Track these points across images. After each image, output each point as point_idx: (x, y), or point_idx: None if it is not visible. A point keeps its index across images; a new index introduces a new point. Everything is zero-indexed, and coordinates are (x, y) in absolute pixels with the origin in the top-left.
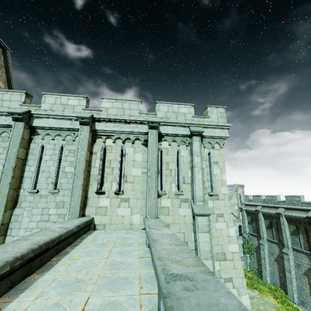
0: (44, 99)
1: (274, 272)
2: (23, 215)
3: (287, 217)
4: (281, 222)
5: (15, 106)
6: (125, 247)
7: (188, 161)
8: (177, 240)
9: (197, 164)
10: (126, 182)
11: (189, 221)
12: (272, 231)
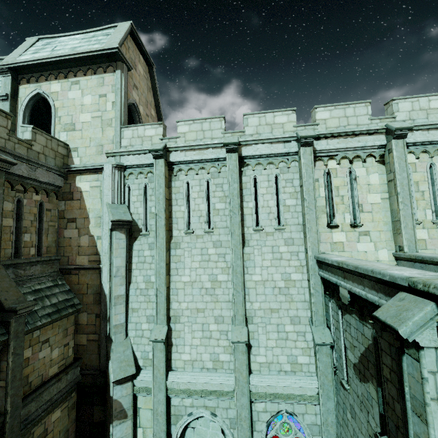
0: (246, 121)
1: None
2: (253, 253)
3: None
4: None
5: (218, 135)
6: None
7: None
8: None
9: None
10: (362, 213)
11: None
12: None
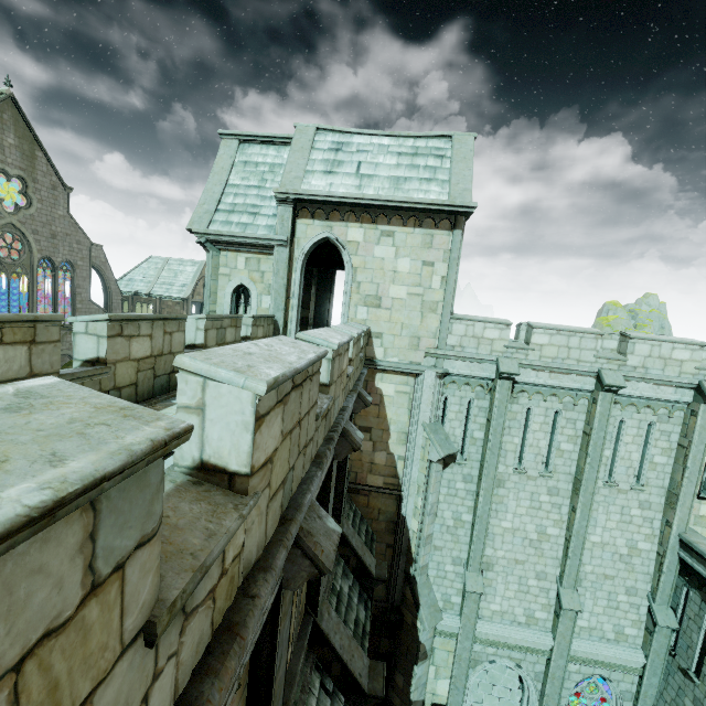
0: (632, 347)
1: None
2: (597, 510)
3: None
4: None
5: (588, 358)
6: None
7: None
8: None
9: None
10: None
11: None
12: None
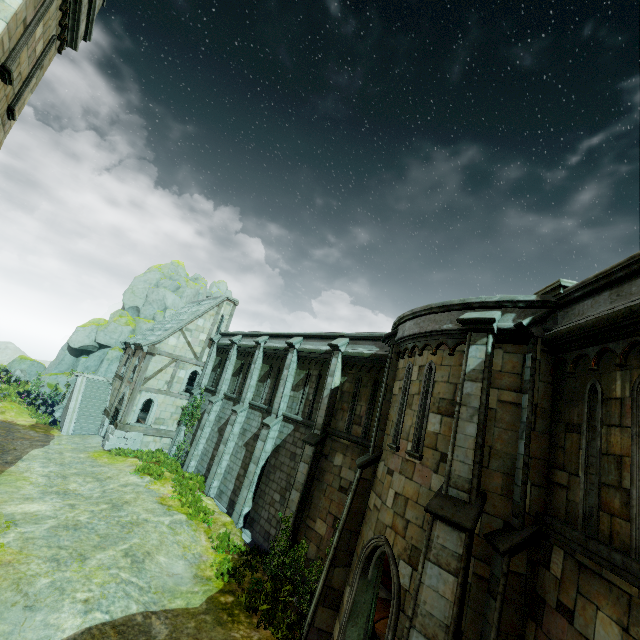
0: None
1: (208, 451)
2: None
3: (267, 351)
4: (254, 359)
5: None
6: None
7: None
8: None
9: None
10: None
11: None
12: (238, 380)
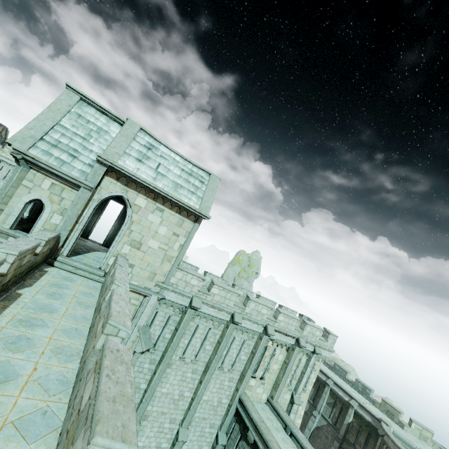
0: (249, 304)
1: None
2: (211, 382)
3: None
4: None
5: (231, 305)
6: (279, 432)
7: (303, 366)
8: (313, 448)
9: (307, 372)
10: (267, 372)
11: (287, 402)
12: None
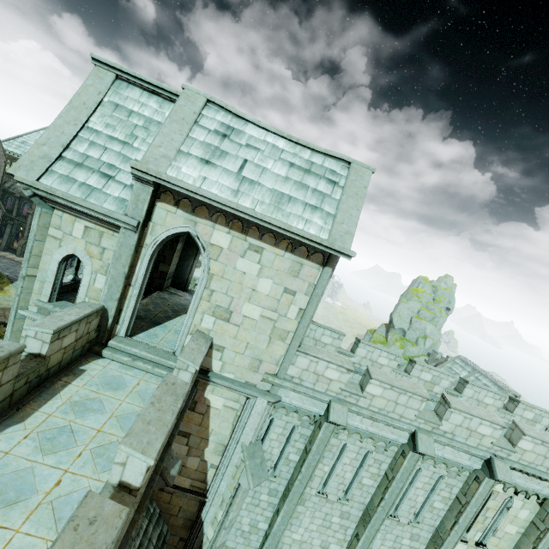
0: (449, 415)
1: None
2: (376, 536)
3: None
4: None
5: (410, 416)
6: None
7: None
8: None
9: None
10: (492, 536)
11: None
12: None
